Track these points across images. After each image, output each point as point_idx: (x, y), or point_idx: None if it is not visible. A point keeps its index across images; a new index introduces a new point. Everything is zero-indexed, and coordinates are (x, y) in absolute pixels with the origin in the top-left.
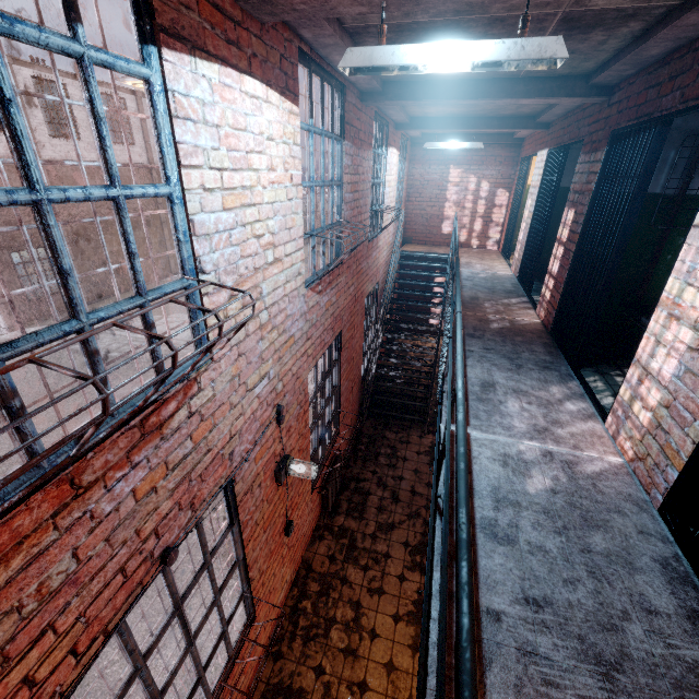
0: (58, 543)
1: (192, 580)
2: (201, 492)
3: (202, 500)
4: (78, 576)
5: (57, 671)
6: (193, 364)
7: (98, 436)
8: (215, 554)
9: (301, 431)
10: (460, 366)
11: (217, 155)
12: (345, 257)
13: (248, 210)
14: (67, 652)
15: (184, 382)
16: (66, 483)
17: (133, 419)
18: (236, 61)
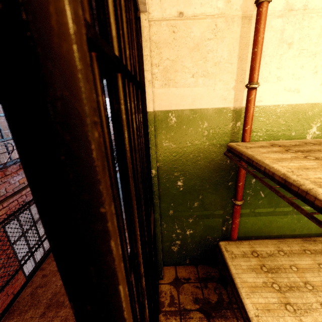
0: (2, 185)
1: (39, 218)
2: None
3: None
4: (6, 195)
5: (3, 216)
6: None
7: (10, 161)
8: None
9: None
10: None
11: None
12: None
13: None
14: (5, 213)
15: None
16: (3, 172)
17: (17, 163)
18: None
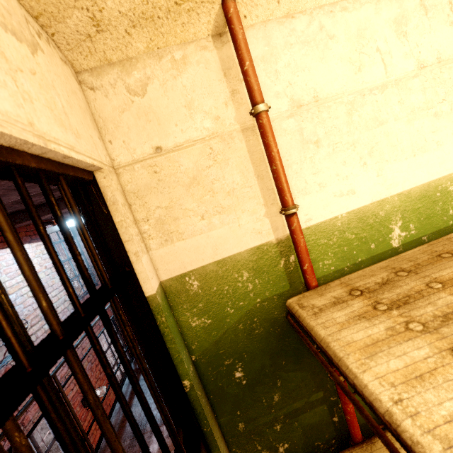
0: None
1: None
2: (27, 417)
3: (29, 421)
4: None
5: None
6: (4, 354)
7: None
8: (47, 452)
9: (98, 376)
10: (107, 306)
11: (1, 278)
12: (95, 282)
13: (23, 289)
14: None
15: (4, 367)
16: None
17: None
18: (3, 246)
